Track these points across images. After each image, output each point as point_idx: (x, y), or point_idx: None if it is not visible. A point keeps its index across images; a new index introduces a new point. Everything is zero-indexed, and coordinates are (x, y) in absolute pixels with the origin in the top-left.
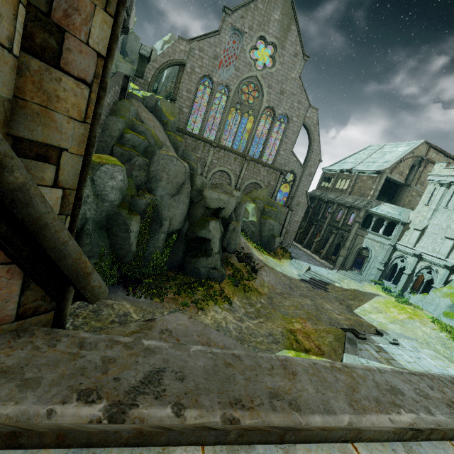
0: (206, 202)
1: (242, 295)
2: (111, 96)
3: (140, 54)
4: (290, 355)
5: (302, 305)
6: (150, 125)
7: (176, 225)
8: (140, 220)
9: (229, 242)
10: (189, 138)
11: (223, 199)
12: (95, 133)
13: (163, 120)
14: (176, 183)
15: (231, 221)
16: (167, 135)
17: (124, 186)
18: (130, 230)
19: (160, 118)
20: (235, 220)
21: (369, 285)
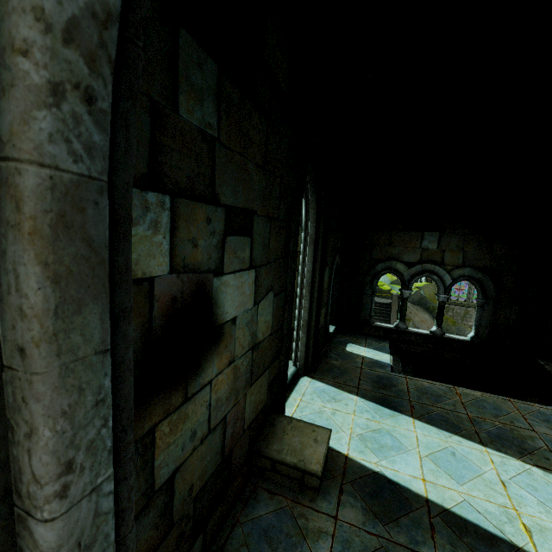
0: None
1: None
2: None
3: None
4: None
5: None
6: (424, 328)
7: None
8: None
9: None
10: (456, 308)
11: None
12: None
13: (429, 307)
14: None
15: None
16: None
17: None
18: None
19: (425, 305)
20: None
21: None
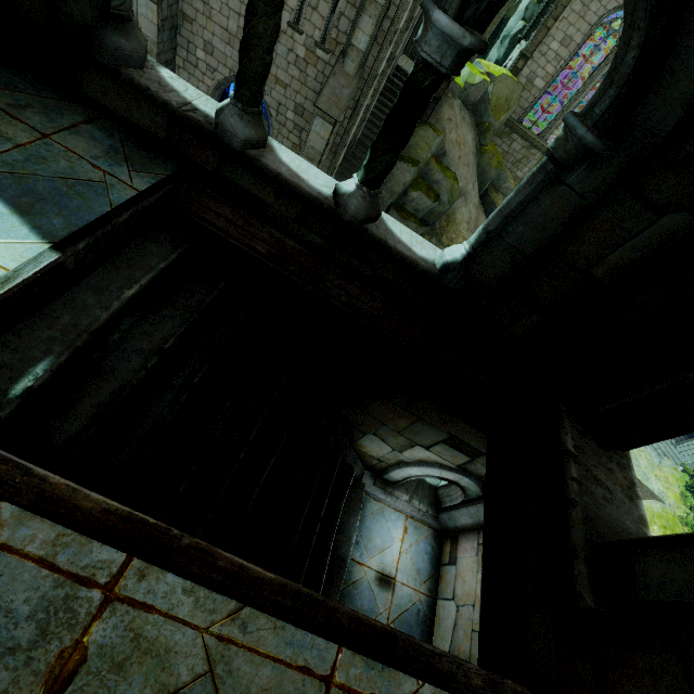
0: None
1: None
2: None
3: None
4: None
5: None
6: (453, 157)
7: None
8: None
9: None
10: (519, 141)
11: None
12: None
13: (484, 122)
14: None
15: None
16: (476, 159)
17: None
18: None
19: (480, 117)
20: None
21: (670, 468)
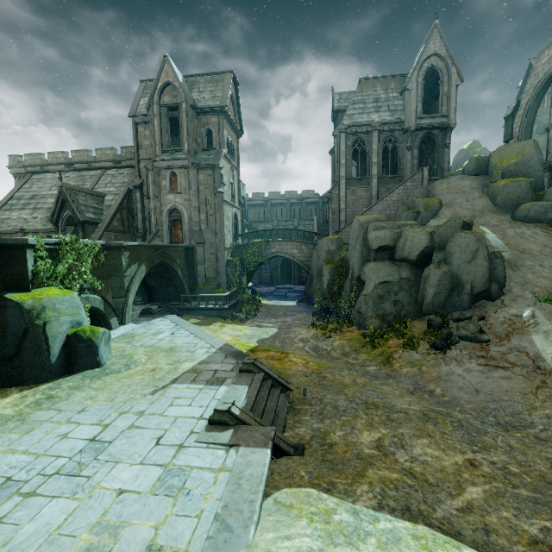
0: (370, 245)
1: (355, 345)
2: (398, 194)
3: (505, 118)
4: (251, 344)
5: (378, 391)
6: (442, 194)
7: (357, 272)
8: (330, 268)
9: (425, 296)
10: None
11: (380, 236)
12: (219, 228)
13: (493, 173)
14: (356, 237)
15: (430, 264)
16: (482, 190)
17: (329, 249)
18: (323, 275)
19: (491, 173)
20: (447, 262)
21: None
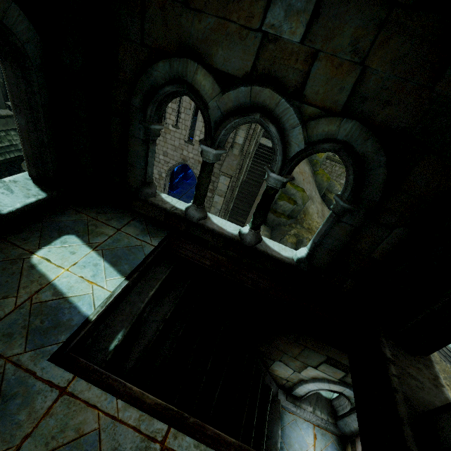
0: None
1: None
2: None
3: None
4: None
5: None
6: (300, 180)
7: None
8: None
9: None
10: (336, 165)
11: None
12: None
13: (313, 159)
14: None
15: None
16: (313, 178)
17: None
18: None
19: (310, 157)
20: None
21: None
